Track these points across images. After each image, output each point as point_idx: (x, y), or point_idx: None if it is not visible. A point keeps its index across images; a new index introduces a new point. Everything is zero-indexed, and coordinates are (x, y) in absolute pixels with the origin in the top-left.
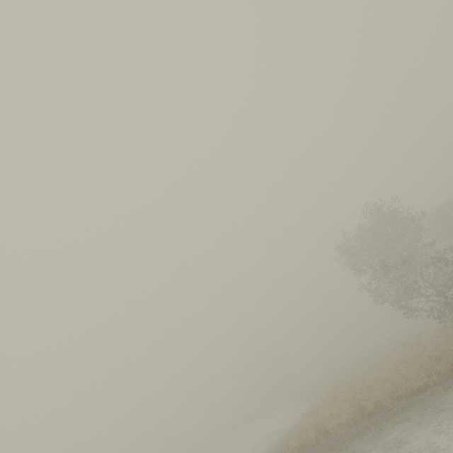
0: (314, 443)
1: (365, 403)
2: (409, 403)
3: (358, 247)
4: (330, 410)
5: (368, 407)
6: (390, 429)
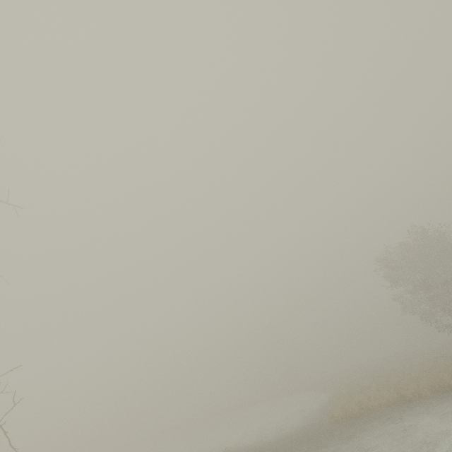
0: (357, 415)
1: (405, 391)
2: (447, 395)
3: (398, 263)
4: (363, 396)
5: (408, 394)
6: (434, 408)
